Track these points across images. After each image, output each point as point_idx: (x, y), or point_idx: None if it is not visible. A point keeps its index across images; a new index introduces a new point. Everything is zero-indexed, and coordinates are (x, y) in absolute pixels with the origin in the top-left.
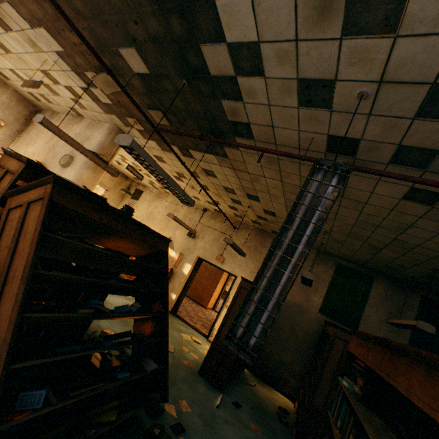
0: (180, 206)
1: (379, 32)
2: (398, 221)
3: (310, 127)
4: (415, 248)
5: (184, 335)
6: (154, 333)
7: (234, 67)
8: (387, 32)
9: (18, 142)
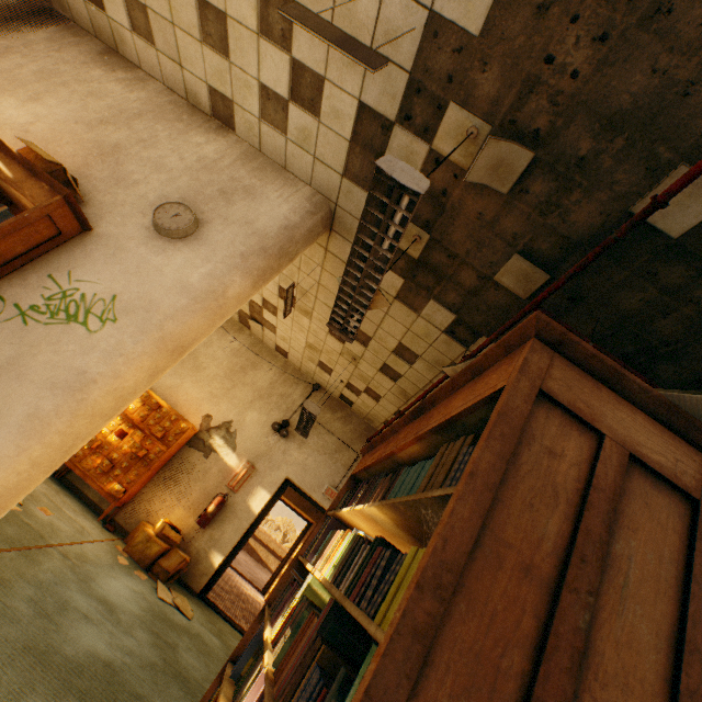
0: (266, 362)
1: None
2: None
3: None
4: None
5: None
6: None
7: None
8: None
9: None
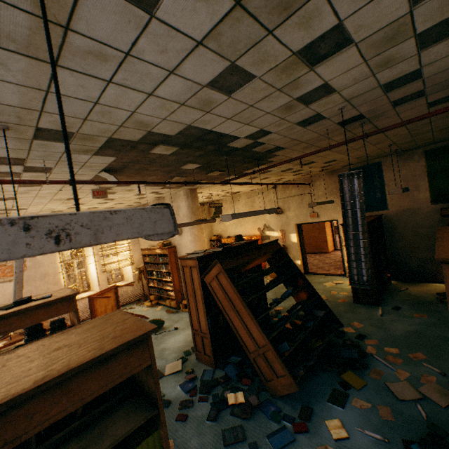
0: (254, 197)
1: (327, 95)
2: (444, 113)
3: (320, 128)
4: None
5: (326, 283)
6: (308, 296)
7: (252, 140)
8: (331, 93)
9: None
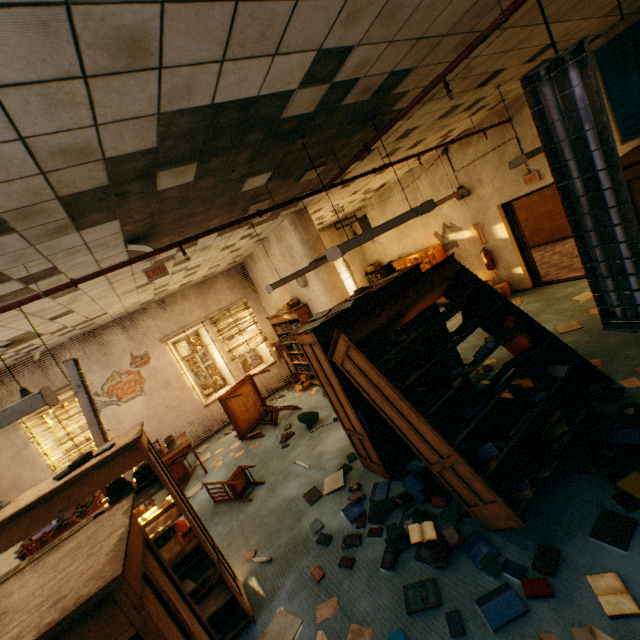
0: (414, 183)
1: None
2: None
3: None
4: None
5: (578, 297)
6: (533, 341)
7: (322, 84)
8: None
9: (263, 300)
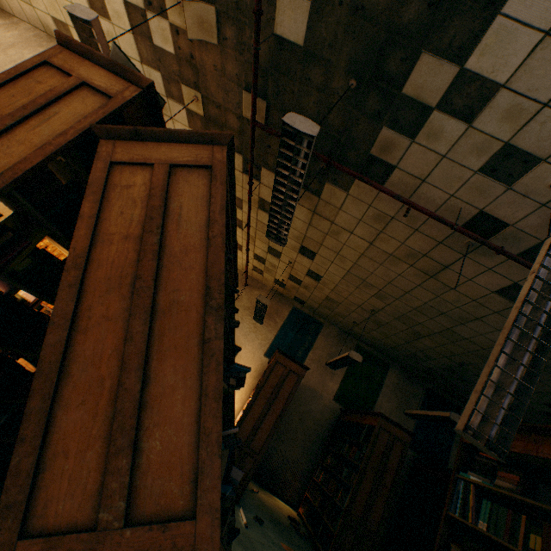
0: None
1: None
2: (469, 313)
3: (469, 196)
4: (460, 341)
5: None
6: None
7: (441, 97)
8: None
9: None
